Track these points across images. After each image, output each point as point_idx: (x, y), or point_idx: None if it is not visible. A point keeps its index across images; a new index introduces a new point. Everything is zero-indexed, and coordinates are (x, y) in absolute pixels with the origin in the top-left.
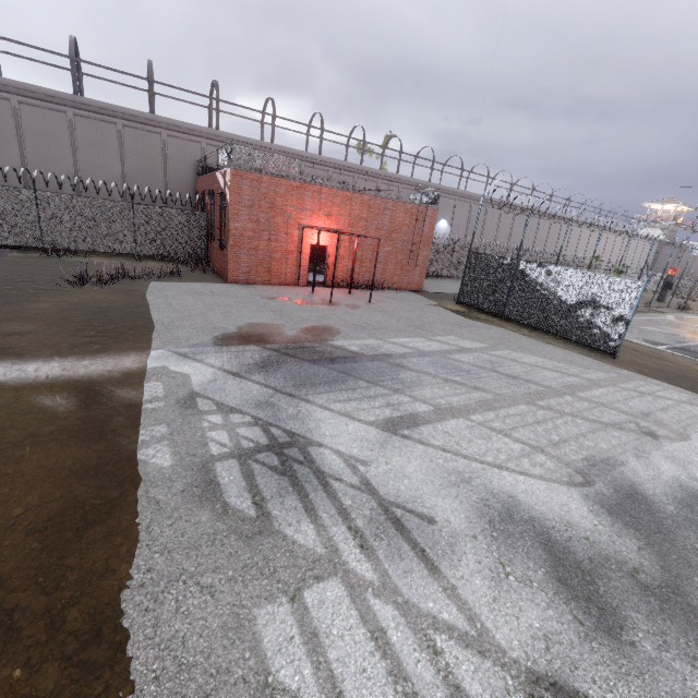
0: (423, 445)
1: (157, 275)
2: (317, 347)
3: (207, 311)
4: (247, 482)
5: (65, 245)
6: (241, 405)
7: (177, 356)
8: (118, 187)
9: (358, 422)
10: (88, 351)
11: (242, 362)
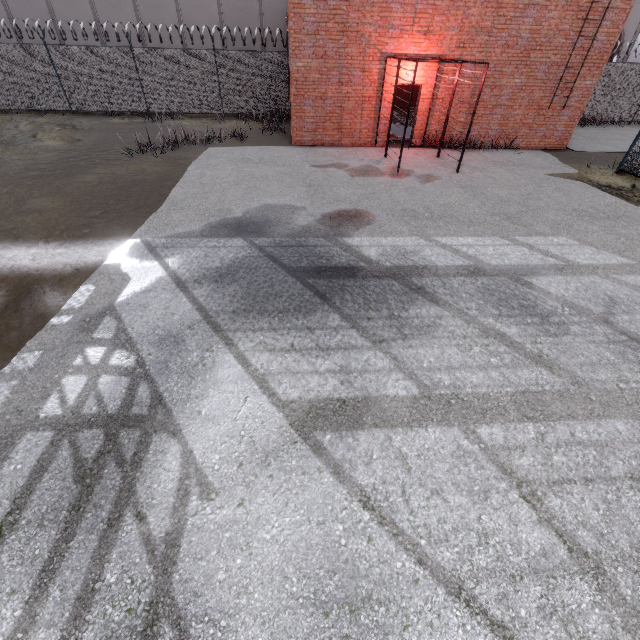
0: (335, 478)
1: (223, 138)
2: (320, 246)
3: (232, 185)
4: (27, 481)
5: (165, 108)
6: (143, 335)
7: (144, 249)
8: (217, 32)
9: (266, 398)
10: (73, 237)
11: (204, 265)
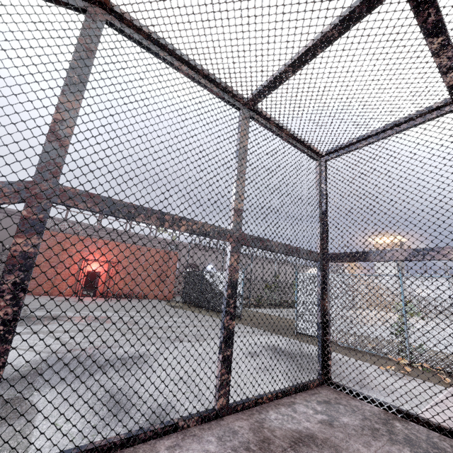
0: None
1: None
2: None
3: None
4: None
5: None
6: None
7: None
8: None
9: None
10: None
11: None
